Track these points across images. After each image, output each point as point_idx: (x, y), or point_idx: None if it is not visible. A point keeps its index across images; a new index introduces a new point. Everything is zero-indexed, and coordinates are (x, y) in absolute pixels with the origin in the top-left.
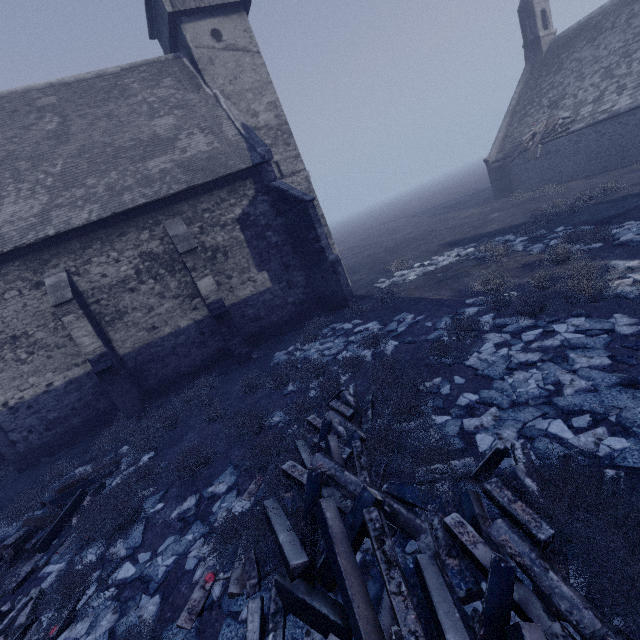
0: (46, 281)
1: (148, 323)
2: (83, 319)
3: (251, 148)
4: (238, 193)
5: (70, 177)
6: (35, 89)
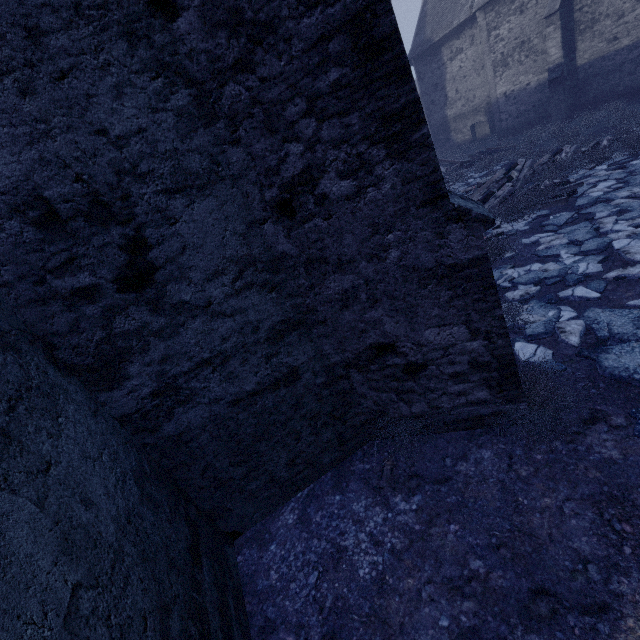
0: None
1: (611, 33)
2: (557, 31)
3: None
4: None
5: None
6: None
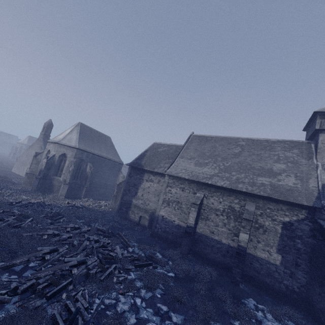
0: (197, 194)
1: (212, 229)
2: (196, 212)
3: (319, 197)
4: (293, 212)
5: (228, 169)
6: (241, 138)
